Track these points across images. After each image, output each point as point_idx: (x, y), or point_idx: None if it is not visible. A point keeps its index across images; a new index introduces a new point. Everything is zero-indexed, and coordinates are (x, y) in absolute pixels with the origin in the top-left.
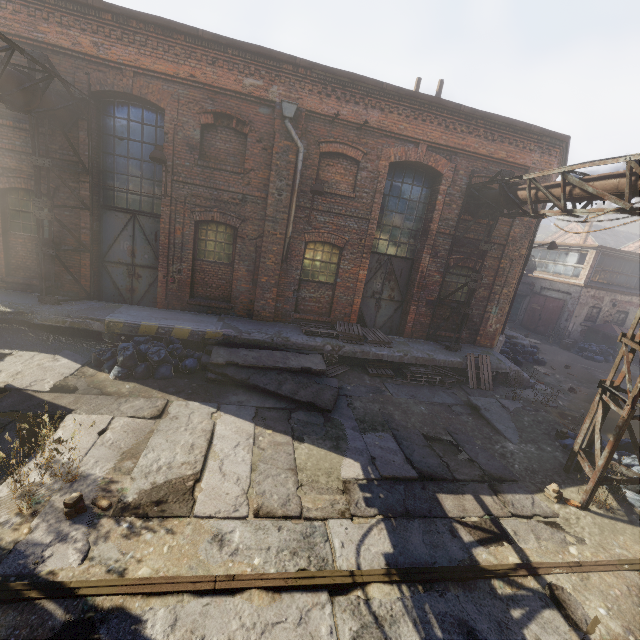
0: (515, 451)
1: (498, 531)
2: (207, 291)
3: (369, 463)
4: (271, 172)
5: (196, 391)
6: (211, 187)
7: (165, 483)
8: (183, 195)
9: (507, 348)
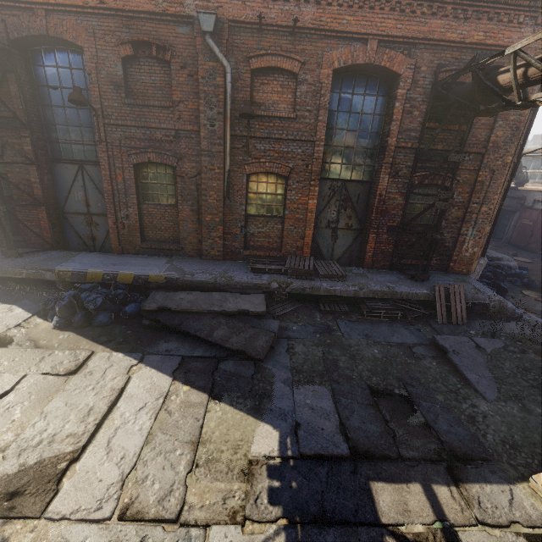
0: (489, 412)
1: None
2: (157, 234)
3: (290, 432)
4: (200, 101)
5: (128, 339)
6: (142, 126)
7: (35, 464)
8: (117, 138)
9: (489, 272)
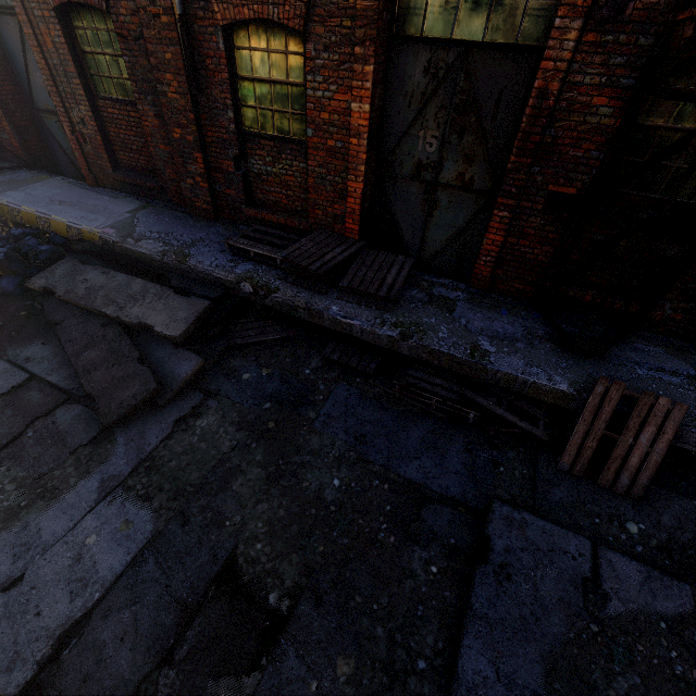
0: None
1: None
2: (131, 158)
3: None
4: None
5: (8, 325)
6: None
7: None
8: None
9: None
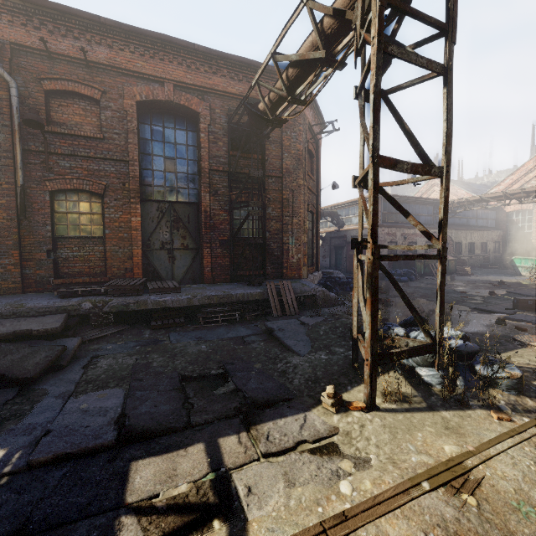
0: (300, 363)
1: (216, 500)
2: None
3: (28, 444)
4: None
5: None
6: None
7: None
8: None
9: (324, 282)
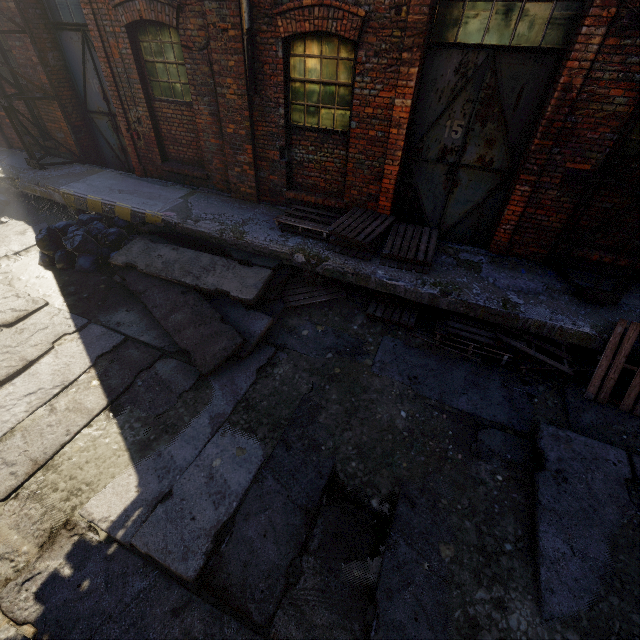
0: (521, 639)
1: None
2: (179, 151)
3: (150, 502)
4: None
5: (92, 296)
6: None
7: None
8: None
9: None
